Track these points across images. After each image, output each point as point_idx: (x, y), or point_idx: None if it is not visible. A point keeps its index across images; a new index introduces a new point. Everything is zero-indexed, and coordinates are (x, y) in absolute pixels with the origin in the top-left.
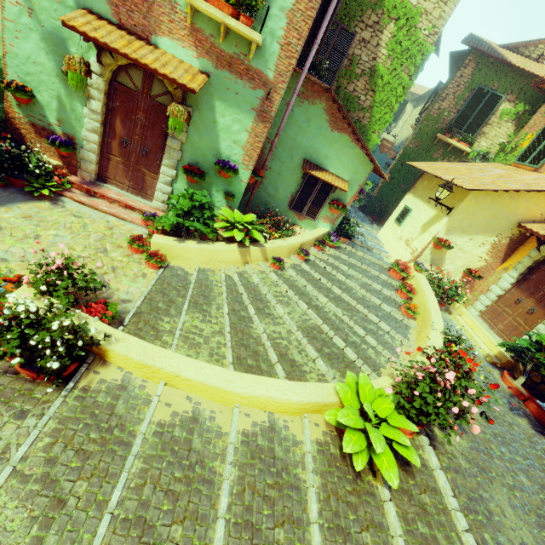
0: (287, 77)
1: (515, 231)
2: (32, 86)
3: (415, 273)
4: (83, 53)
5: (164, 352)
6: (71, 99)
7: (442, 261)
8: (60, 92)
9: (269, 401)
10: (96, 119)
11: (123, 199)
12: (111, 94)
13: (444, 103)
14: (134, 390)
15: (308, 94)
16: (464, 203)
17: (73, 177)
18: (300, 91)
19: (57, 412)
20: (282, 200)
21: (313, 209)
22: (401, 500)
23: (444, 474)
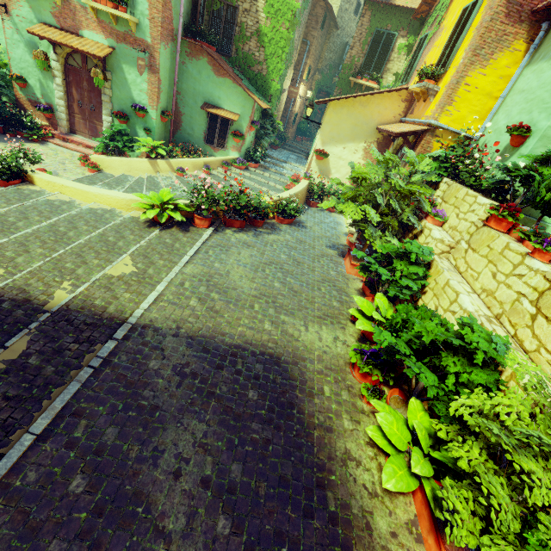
0: (159, 40)
1: (378, 135)
2: (26, 76)
3: (301, 180)
4: (47, 50)
5: (61, 179)
6: (46, 80)
7: (328, 170)
8: (39, 77)
9: (110, 198)
10: (61, 90)
11: (84, 142)
12: (67, 73)
13: (353, 51)
14: (44, 194)
15: (194, 54)
16: (327, 117)
17: (55, 131)
18: (188, 52)
19: (3, 190)
20: (199, 138)
21: (221, 141)
22: (165, 234)
23: (207, 236)
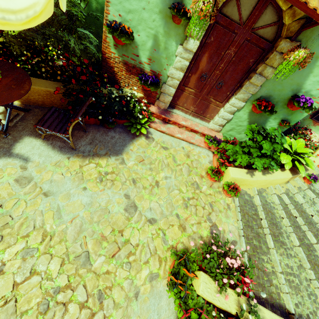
0: None
1: None
2: (131, 25)
3: None
4: None
5: None
6: (168, 37)
7: None
8: (157, 30)
9: None
10: (187, 58)
11: (190, 125)
12: (208, 29)
13: None
14: None
15: None
16: None
17: (152, 107)
18: None
19: None
20: None
21: None
22: None
23: None
